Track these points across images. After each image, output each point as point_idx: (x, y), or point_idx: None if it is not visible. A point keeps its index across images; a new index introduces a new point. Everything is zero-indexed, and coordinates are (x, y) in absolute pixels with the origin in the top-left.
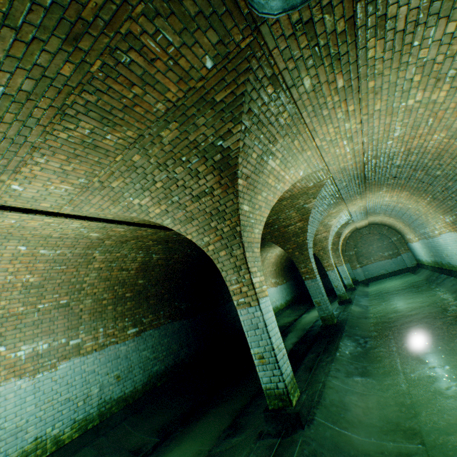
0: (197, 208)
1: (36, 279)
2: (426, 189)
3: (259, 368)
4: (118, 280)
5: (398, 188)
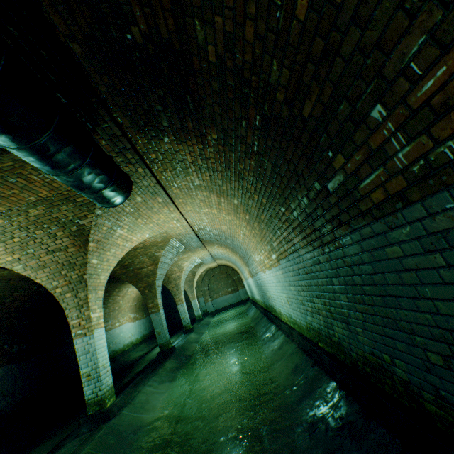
0: (51, 259)
1: None
2: (235, 250)
3: (85, 384)
4: None
5: (224, 246)
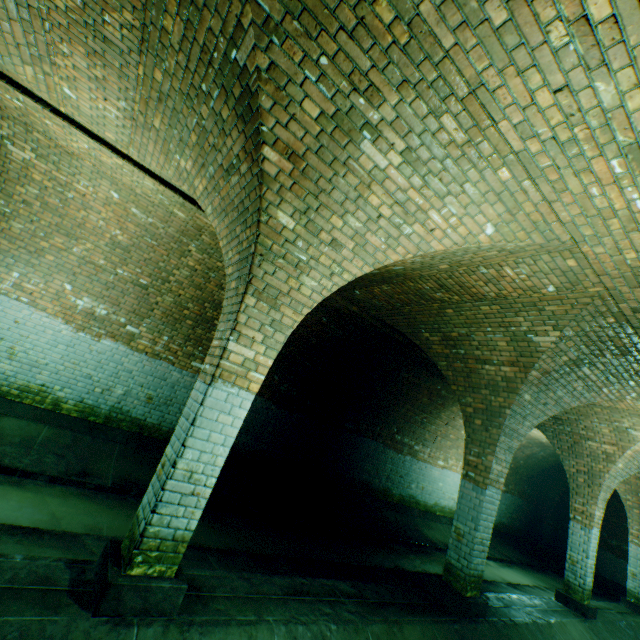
0: (228, 194)
1: (125, 240)
2: None
3: (155, 478)
4: (213, 297)
5: None
